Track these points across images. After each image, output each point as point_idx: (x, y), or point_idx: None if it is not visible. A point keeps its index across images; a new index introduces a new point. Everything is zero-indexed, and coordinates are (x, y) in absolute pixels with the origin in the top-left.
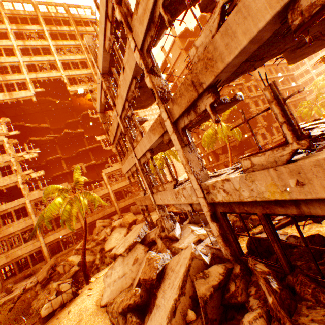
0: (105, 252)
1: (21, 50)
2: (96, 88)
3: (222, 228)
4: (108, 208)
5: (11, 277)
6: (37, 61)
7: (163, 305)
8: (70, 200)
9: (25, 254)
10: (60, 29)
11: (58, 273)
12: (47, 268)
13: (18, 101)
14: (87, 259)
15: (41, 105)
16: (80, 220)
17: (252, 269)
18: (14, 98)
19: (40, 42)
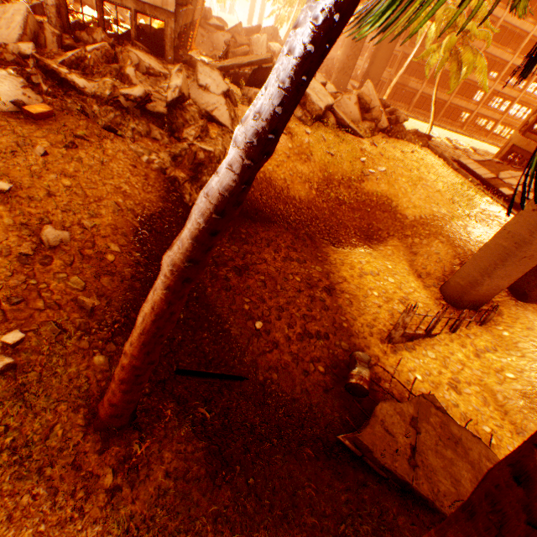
0: None
1: None
2: None
3: (59, 2)
4: None
5: None
6: None
7: (2, 40)
8: None
9: None
10: None
11: None
12: None
13: None
14: None
15: None
16: None
17: (82, 38)
18: None
19: None
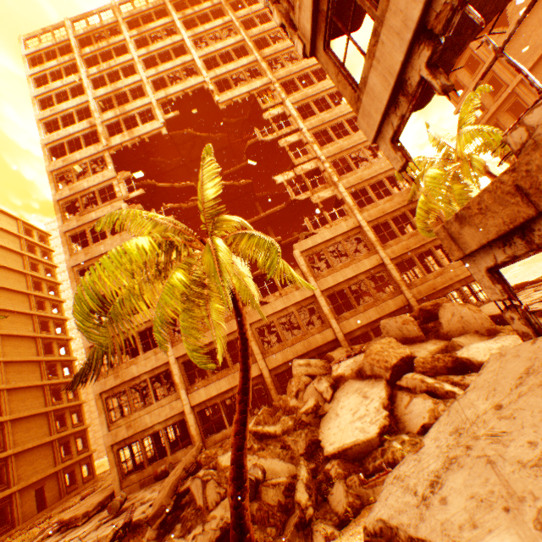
0: (323, 455)
1: (143, 63)
2: (266, 84)
3: None
4: (317, 334)
5: (135, 471)
6: (167, 71)
7: None
8: (189, 259)
9: (156, 424)
10: (197, 9)
11: (195, 502)
12: (175, 477)
13: (143, 146)
14: (268, 473)
15: (179, 149)
16: (256, 358)
17: None
18: (136, 137)
19: (169, 40)
